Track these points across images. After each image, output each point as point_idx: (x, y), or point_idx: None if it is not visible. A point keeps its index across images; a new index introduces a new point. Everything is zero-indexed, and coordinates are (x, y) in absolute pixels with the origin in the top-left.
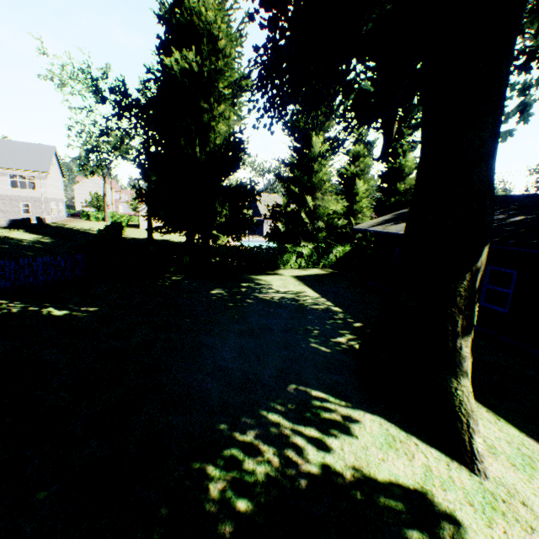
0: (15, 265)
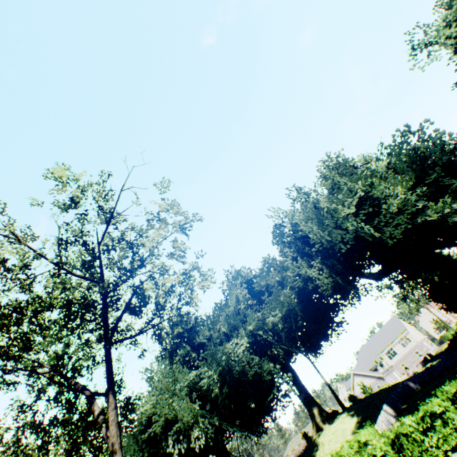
0: (437, 362)
